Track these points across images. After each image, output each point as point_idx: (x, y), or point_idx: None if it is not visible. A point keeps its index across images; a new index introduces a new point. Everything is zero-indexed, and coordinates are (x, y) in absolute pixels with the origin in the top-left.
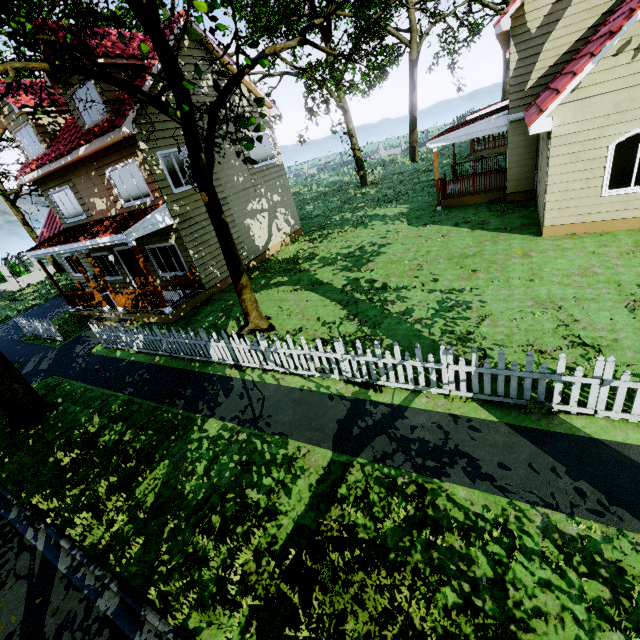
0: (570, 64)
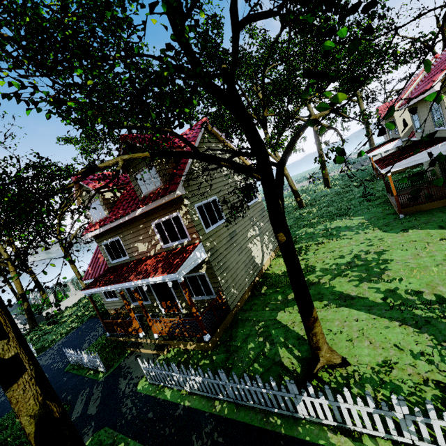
0: None
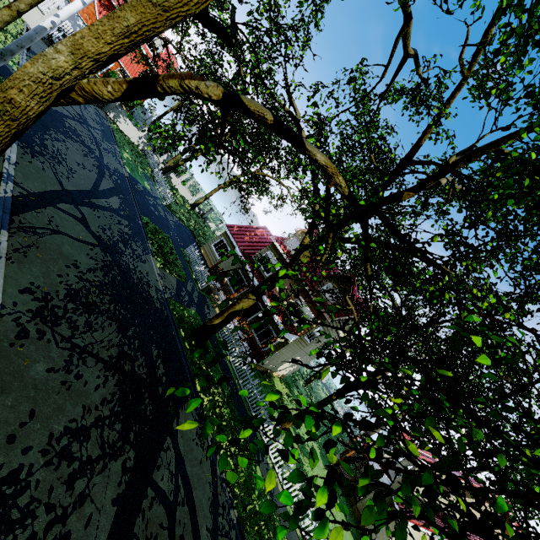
0: None
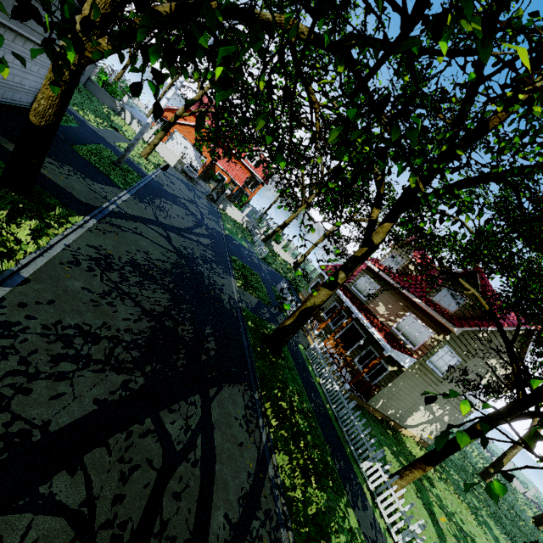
0: None
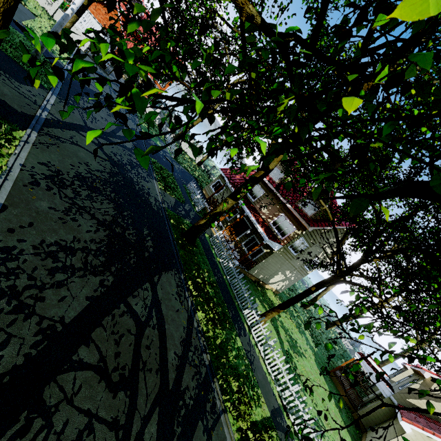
0: (432, 423)
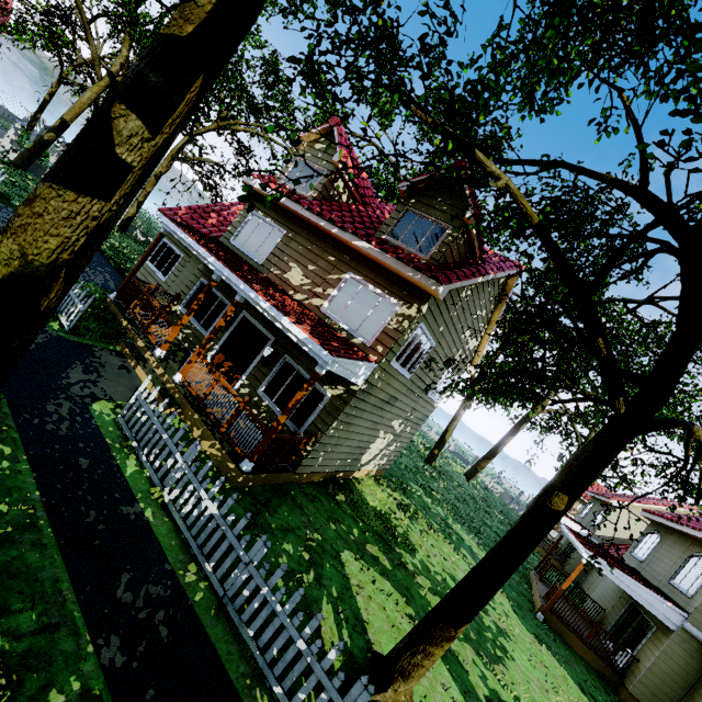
0: None
